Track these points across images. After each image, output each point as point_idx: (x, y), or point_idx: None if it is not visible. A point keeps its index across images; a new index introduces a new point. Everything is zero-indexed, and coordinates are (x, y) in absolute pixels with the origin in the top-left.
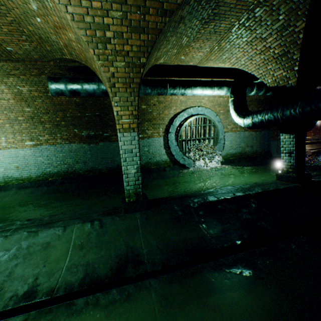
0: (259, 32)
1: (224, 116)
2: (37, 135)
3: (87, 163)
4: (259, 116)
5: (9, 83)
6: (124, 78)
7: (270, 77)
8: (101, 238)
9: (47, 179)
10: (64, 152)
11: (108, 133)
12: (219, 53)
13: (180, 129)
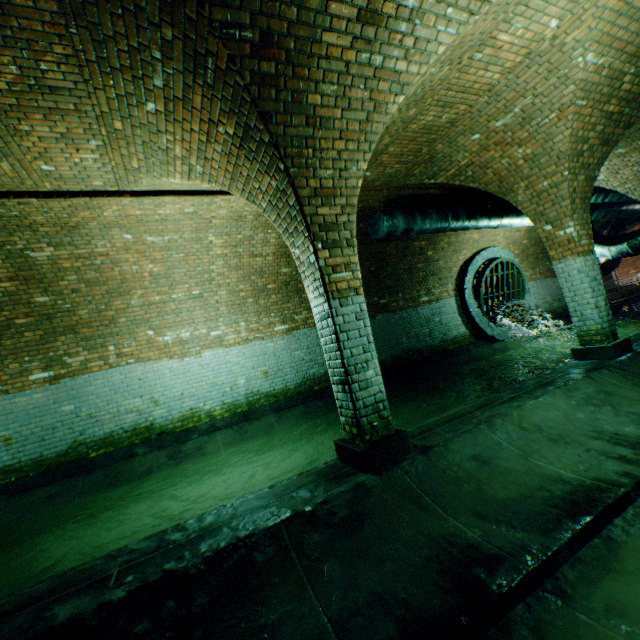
0: None
1: (519, 258)
2: (290, 312)
3: None
4: None
5: None
6: (579, 193)
7: None
8: None
9: (311, 389)
10: None
11: (385, 299)
12: None
13: (480, 281)
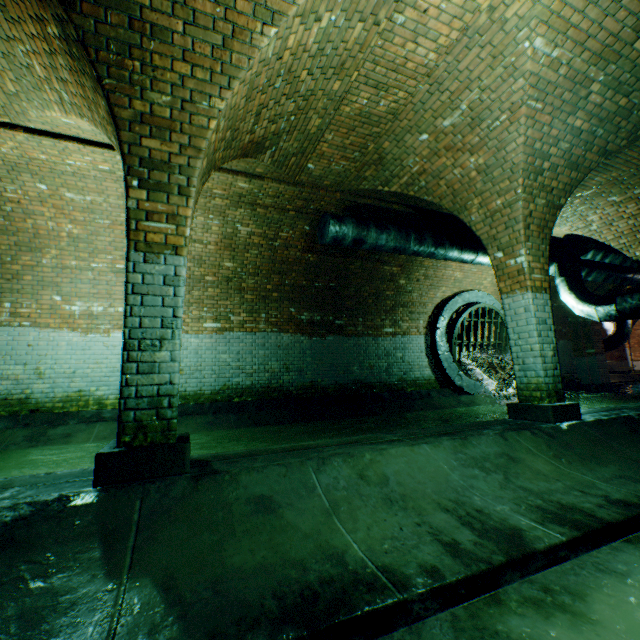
0: (637, 192)
1: None
2: (227, 311)
3: (303, 373)
4: (631, 300)
5: (230, 217)
6: (538, 219)
7: (639, 249)
8: (574, 450)
9: (230, 400)
10: (268, 347)
11: (342, 320)
12: (561, 212)
13: (456, 323)
